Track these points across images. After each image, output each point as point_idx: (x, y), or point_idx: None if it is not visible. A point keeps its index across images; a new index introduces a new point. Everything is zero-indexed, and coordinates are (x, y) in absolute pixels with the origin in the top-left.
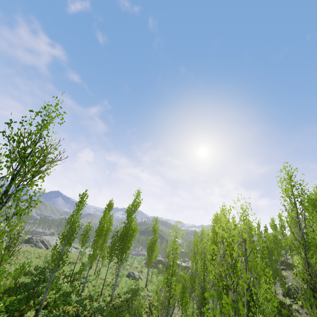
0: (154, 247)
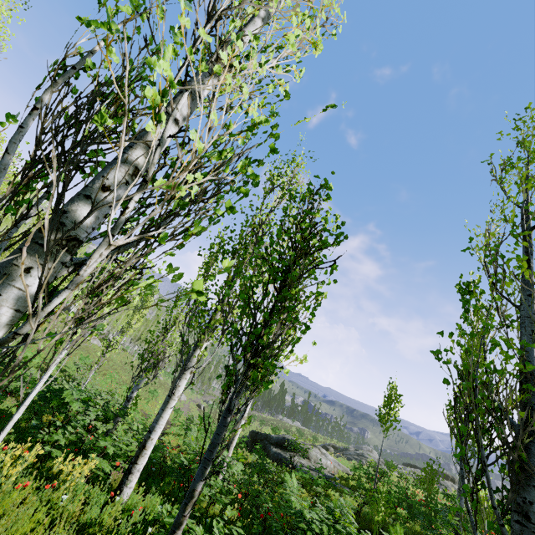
0: None
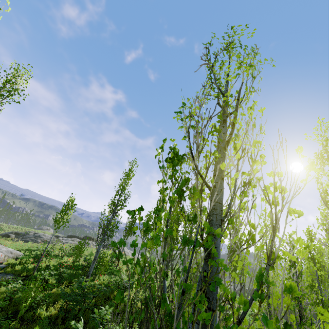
0: None
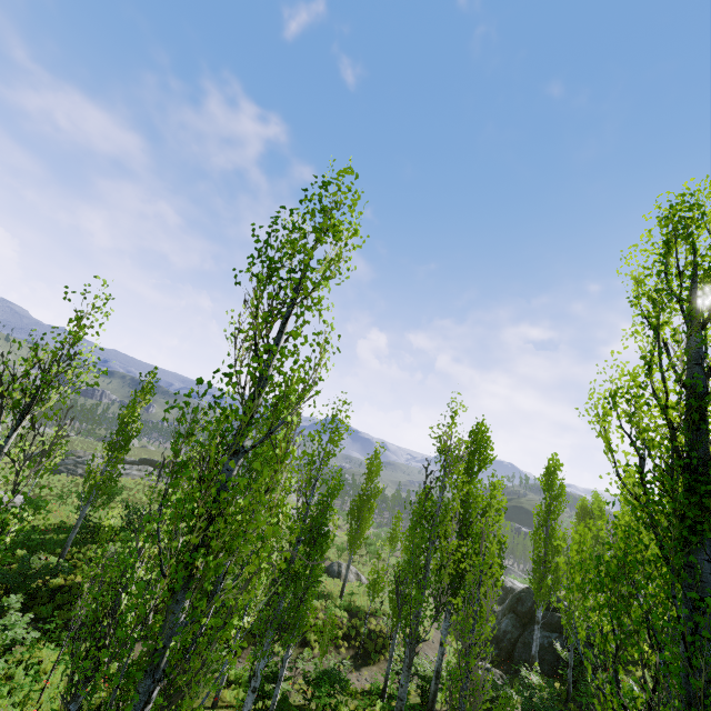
0: (369, 511)
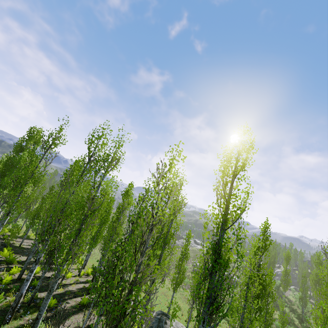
0: None
